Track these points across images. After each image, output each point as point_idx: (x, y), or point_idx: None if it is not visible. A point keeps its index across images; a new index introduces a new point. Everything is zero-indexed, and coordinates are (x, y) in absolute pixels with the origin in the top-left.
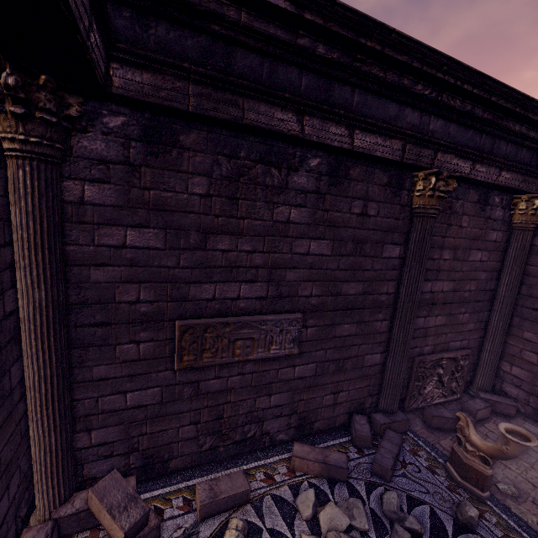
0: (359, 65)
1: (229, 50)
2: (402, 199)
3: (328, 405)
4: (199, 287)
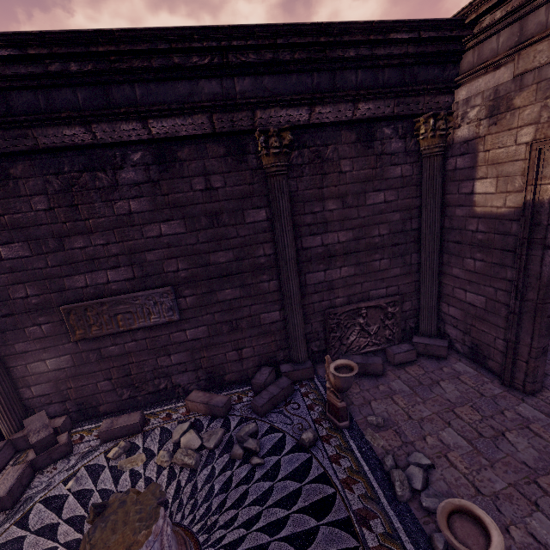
0: (118, 65)
1: (5, 96)
2: (250, 164)
3: (233, 360)
4: (72, 279)
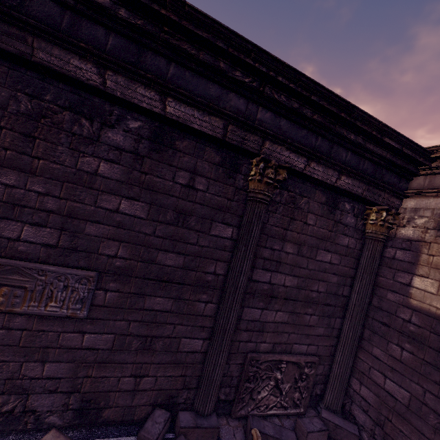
0: (167, 37)
1: None
2: (237, 182)
3: (125, 390)
4: None
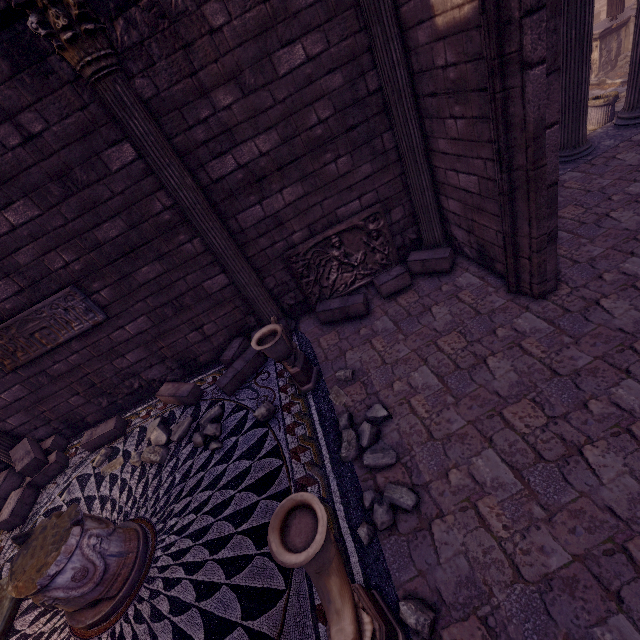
0: None
1: None
2: (61, 73)
3: (199, 341)
4: None
